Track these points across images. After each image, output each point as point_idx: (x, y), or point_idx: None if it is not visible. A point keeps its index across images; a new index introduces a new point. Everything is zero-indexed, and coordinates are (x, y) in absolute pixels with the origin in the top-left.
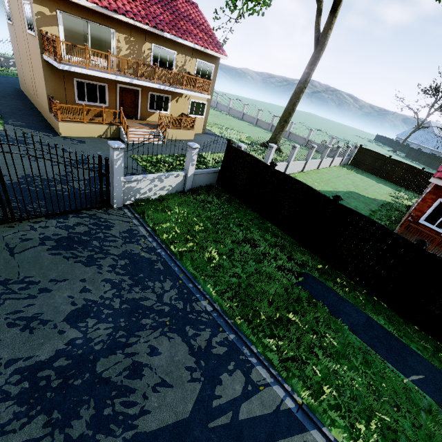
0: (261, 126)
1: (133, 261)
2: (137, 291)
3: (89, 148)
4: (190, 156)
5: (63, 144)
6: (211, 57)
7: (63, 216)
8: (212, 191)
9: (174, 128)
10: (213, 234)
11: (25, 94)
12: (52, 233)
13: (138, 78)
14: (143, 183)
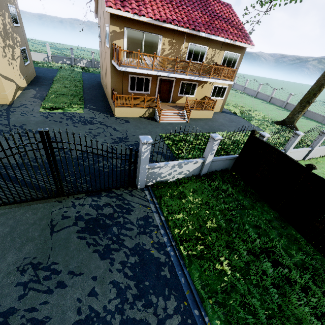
0: (274, 103)
1: (142, 260)
2: (139, 307)
3: (131, 127)
4: (211, 146)
5: (115, 124)
6: (238, 48)
7: (98, 194)
8: (226, 177)
9: (197, 109)
10: (225, 236)
11: (102, 85)
12: (86, 212)
13: (174, 72)
14: (164, 169)
